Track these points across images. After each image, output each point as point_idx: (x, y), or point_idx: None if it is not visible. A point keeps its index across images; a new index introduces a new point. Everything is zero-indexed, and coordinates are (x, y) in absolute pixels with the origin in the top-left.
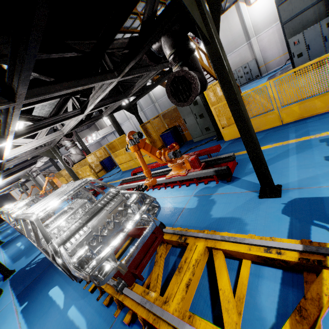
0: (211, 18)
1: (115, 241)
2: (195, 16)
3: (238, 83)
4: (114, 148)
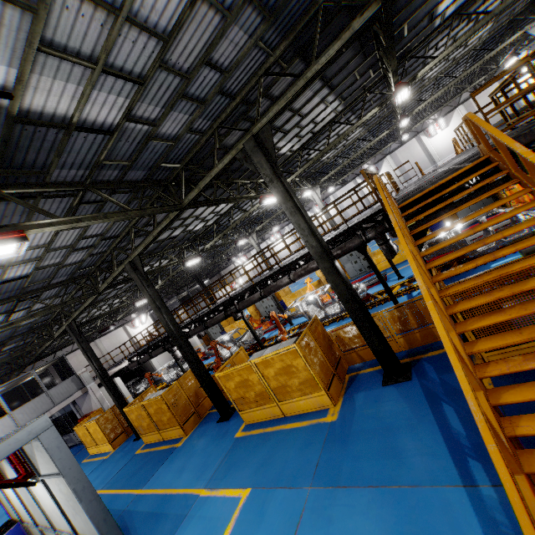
0: None
1: None
2: None
3: None
4: None
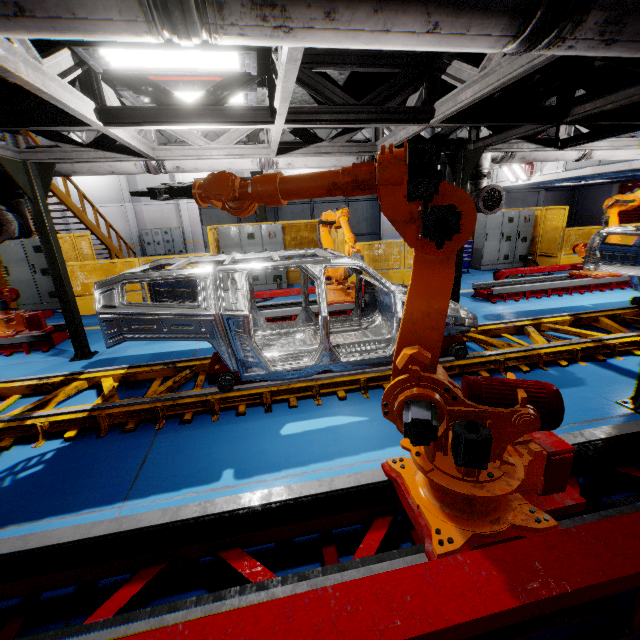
0: (41, 185)
1: None
2: (20, 178)
3: (152, 250)
4: None
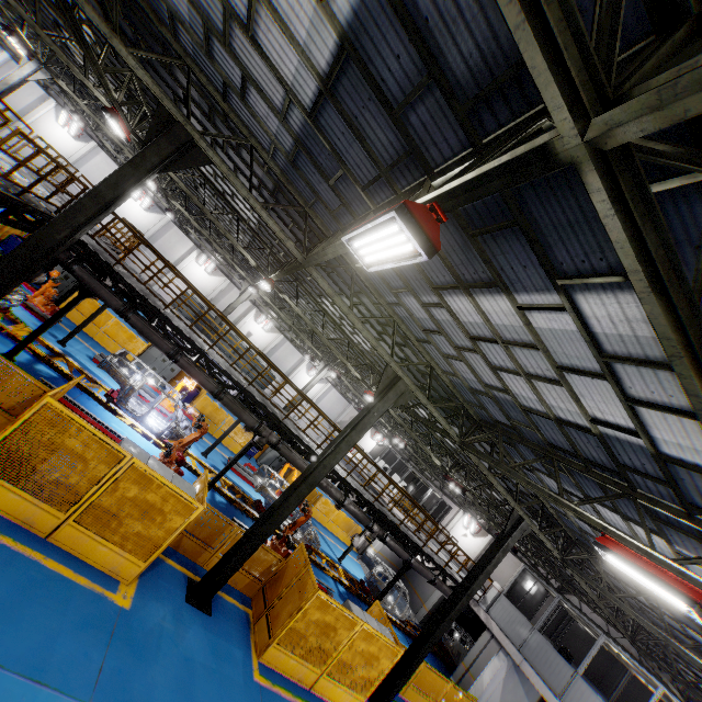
0: None
1: (12, 297)
2: None
3: None
4: None
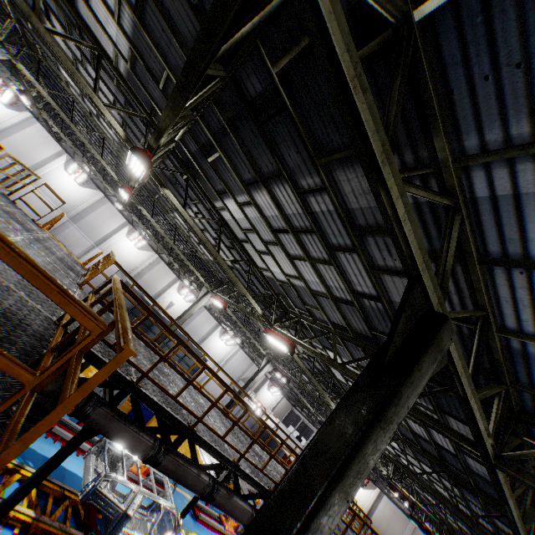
0: None
1: None
2: None
3: None
4: None
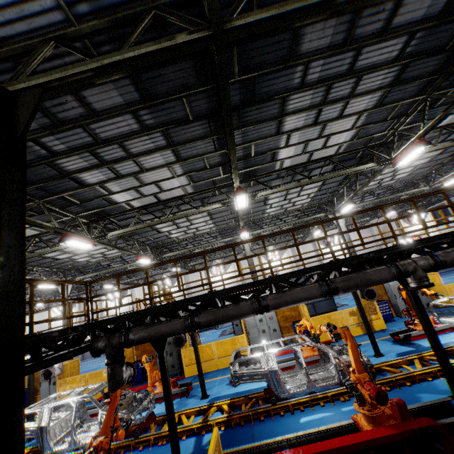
0: None
1: (142, 406)
2: None
3: None
4: (63, 373)
